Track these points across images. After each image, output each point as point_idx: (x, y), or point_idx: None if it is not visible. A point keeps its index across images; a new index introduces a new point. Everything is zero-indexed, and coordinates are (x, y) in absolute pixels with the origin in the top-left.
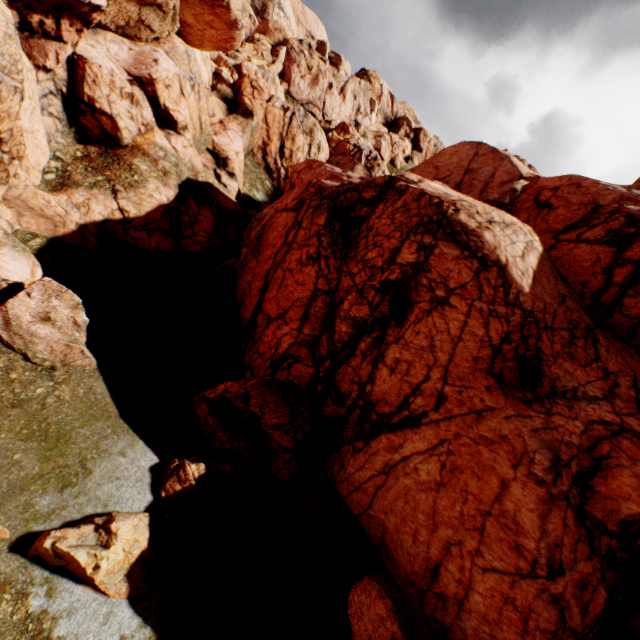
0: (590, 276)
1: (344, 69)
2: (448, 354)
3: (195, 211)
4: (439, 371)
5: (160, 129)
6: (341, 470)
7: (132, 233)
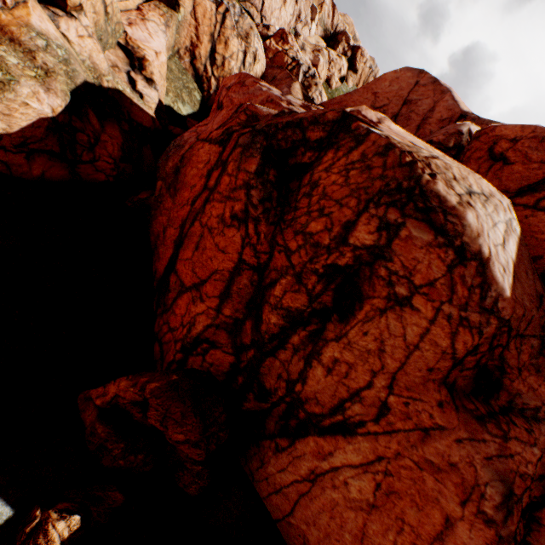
0: (544, 251)
1: None
2: (399, 362)
3: (96, 128)
4: (385, 378)
5: (41, 5)
6: (261, 467)
7: (1, 156)
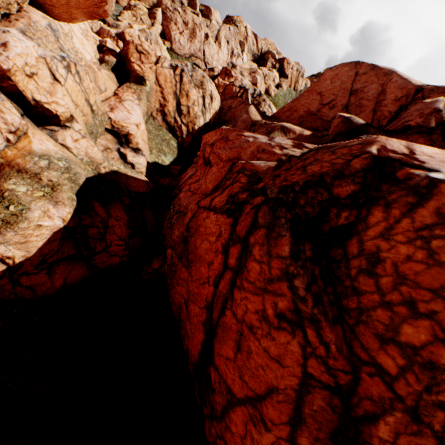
0: None
1: (215, 18)
2: None
3: (103, 216)
4: None
5: (40, 127)
6: None
7: (24, 281)
